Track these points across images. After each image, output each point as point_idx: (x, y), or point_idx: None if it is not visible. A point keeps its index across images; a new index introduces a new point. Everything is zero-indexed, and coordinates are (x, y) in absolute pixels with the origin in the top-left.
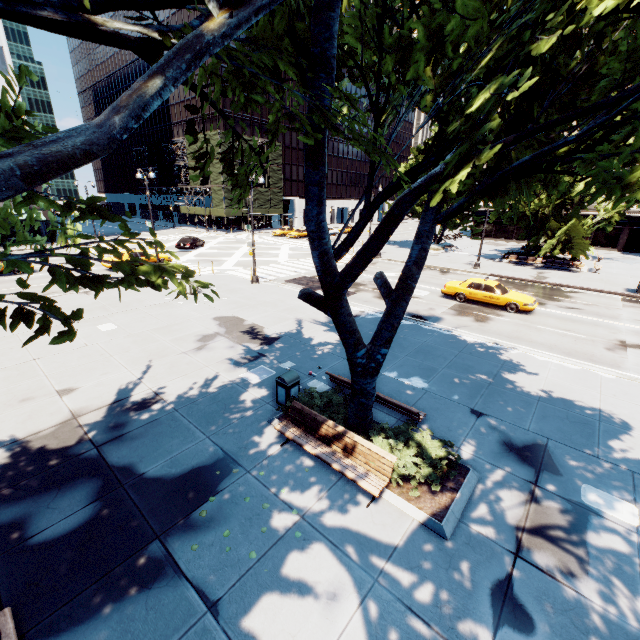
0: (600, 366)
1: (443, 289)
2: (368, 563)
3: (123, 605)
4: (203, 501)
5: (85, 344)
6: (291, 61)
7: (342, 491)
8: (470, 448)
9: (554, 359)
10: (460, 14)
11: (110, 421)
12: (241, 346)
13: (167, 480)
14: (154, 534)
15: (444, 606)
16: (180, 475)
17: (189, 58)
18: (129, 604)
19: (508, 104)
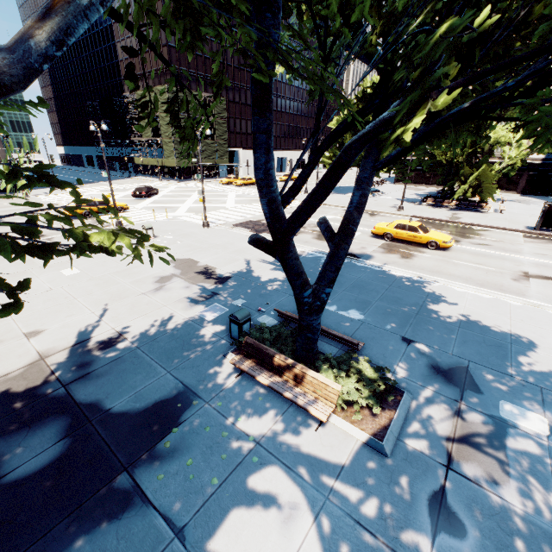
0: (508, 295)
1: (373, 230)
2: (319, 482)
3: (95, 537)
4: (167, 433)
5: (50, 288)
6: None
7: (293, 417)
8: (403, 372)
9: (470, 290)
10: None
11: (76, 360)
12: (196, 286)
13: (132, 414)
14: (122, 466)
15: (388, 518)
16: (144, 409)
17: None
18: (100, 535)
19: None
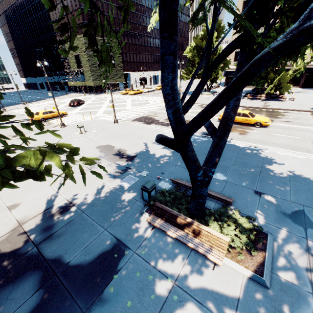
0: None
1: (219, 117)
2: None
3: None
4: (110, 279)
5: None
6: None
7: (195, 259)
8: (262, 217)
9: (289, 153)
10: None
11: (43, 225)
12: (115, 163)
13: (84, 266)
14: (81, 311)
15: None
16: (92, 260)
17: None
18: None
19: None
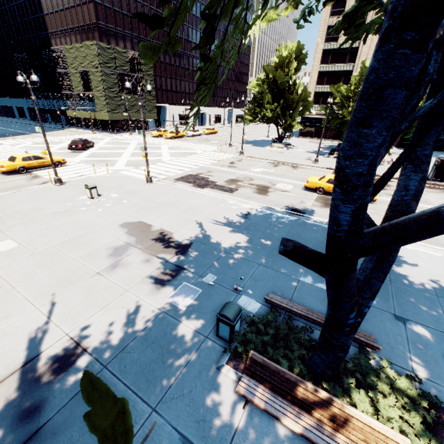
0: None
1: (306, 184)
2: None
3: None
4: None
5: None
6: None
7: None
8: (423, 371)
9: (419, 247)
10: None
11: (19, 404)
12: (156, 258)
13: None
14: None
15: None
16: None
17: None
18: None
19: None
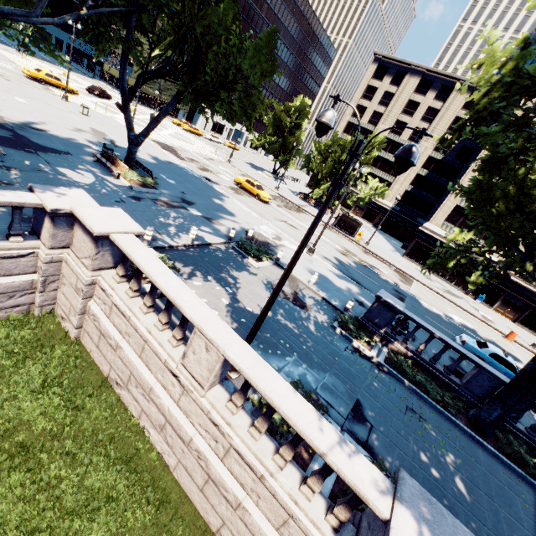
0: (260, 216)
1: (235, 179)
2: (103, 181)
3: (19, 151)
4: (54, 153)
5: (7, 100)
6: (120, 22)
7: (108, 174)
8: (167, 192)
9: (243, 206)
10: (171, 35)
11: (19, 125)
12: (98, 140)
13: (41, 145)
14: (33, 149)
15: (118, 191)
16: (47, 147)
17: (77, 16)
18: (21, 152)
19: (205, 72)
